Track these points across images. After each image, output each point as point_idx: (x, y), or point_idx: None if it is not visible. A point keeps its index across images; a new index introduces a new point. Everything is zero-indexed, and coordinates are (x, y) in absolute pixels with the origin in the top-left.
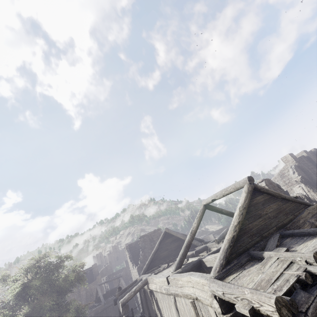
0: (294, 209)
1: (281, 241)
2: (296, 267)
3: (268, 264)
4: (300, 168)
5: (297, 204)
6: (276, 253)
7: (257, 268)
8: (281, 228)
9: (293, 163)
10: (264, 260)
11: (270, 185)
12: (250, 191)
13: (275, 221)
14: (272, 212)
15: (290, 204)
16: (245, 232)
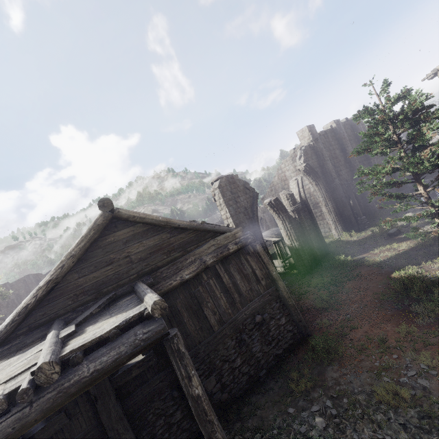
0: (190, 242)
1: (119, 300)
2: (22, 378)
3: (19, 361)
4: (315, 149)
5: (201, 234)
6: (47, 341)
7: (7, 364)
8: (148, 274)
9: (308, 142)
10: (31, 349)
11: (229, 186)
12: (98, 226)
13: (140, 266)
14: (140, 253)
15: (185, 236)
16: (65, 291)
